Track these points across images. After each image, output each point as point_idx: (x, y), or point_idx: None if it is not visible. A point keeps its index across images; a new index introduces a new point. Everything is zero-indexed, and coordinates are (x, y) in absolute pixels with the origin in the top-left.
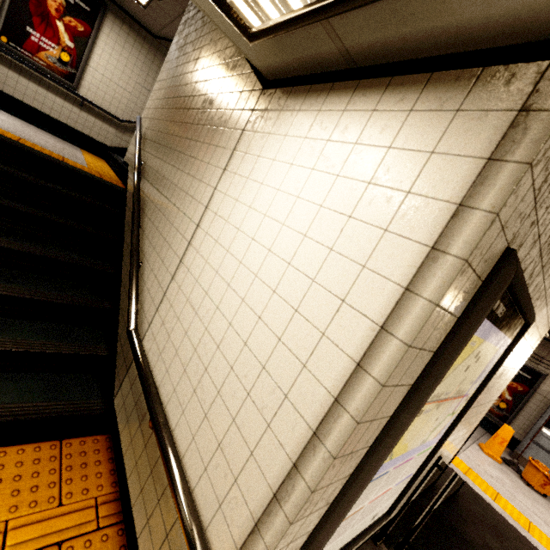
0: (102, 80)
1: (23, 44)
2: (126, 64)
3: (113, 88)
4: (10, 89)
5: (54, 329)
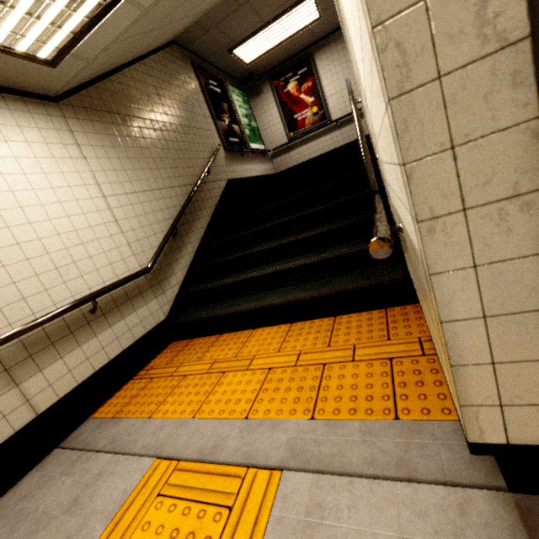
0: (337, 97)
1: (297, 127)
2: (342, 69)
3: (345, 94)
4: (308, 156)
5: (354, 243)
